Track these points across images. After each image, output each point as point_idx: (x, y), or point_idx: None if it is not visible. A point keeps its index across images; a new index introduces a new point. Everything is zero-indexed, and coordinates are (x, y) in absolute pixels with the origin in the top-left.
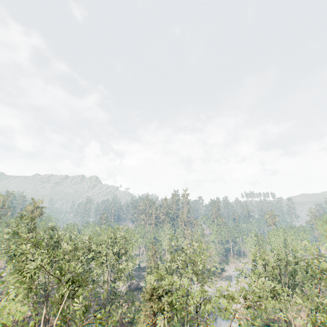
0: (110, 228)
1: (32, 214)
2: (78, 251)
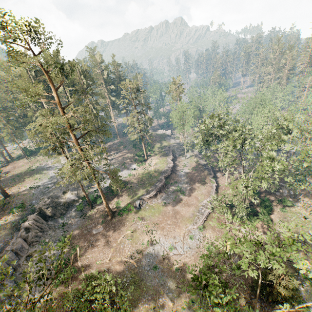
0: (270, 105)
1: (176, 92)
2: (269, 142)
